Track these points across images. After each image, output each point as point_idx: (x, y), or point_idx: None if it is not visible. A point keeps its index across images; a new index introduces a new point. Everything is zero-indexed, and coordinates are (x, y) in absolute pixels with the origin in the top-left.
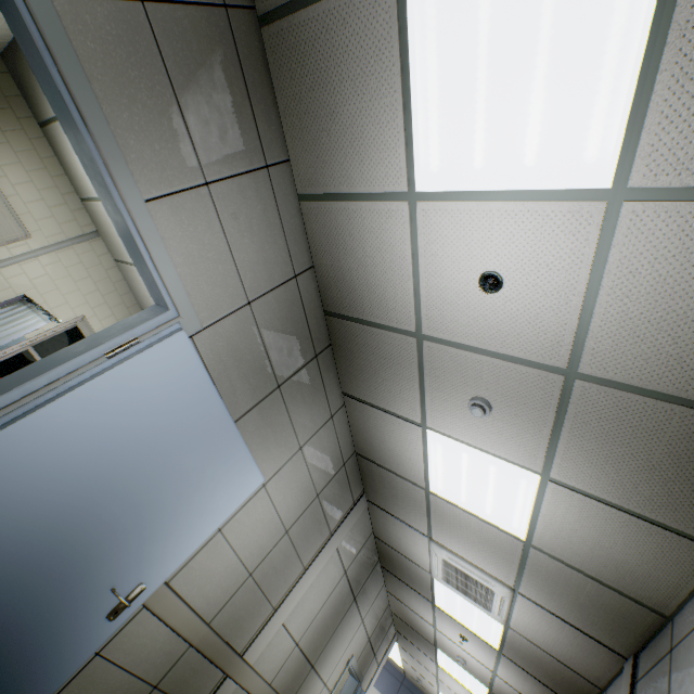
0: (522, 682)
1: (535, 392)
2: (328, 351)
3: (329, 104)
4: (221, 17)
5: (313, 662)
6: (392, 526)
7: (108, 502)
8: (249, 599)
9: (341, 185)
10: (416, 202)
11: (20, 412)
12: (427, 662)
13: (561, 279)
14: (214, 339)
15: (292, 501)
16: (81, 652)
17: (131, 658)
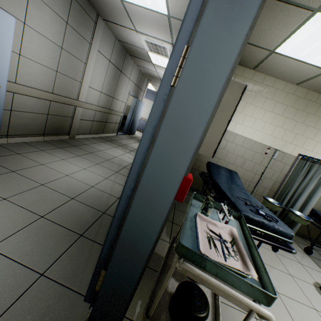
0: None
1: None
2: None
3: None
4: None
5: (113, 96)
6: (120, 31)
7: None
8: (65, 81)
9: None
10: None
11: None
12: None
13: None
14: None
15: (52, 30)
16: None
17: (28, 109)
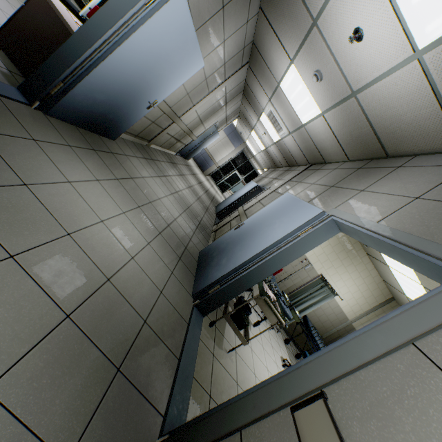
0: (277, 153)
1: (339, 89)
2: None
3: None
4: None
5: (203, 122)
6: (255, 84)
7: (148, 75)
8: (185, 102)
9: None
10: None
11: (117, 39)
12: (247, 131)
13: (378, 62)
14: None
15: (212, 67)
16: (140, 116)
17: (147, 115)
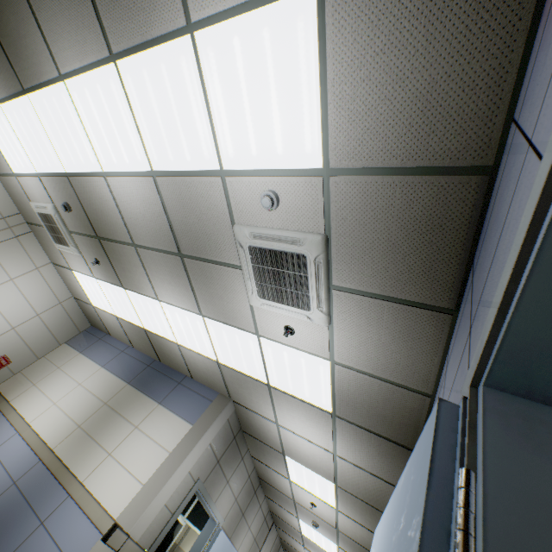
0: None
1: (330, 527)
2: (259, 486)
3: (264, 453)
4: (234, 440)
5: None
6: (287, 536)
7: None
8: None
9: (267, 464)
10: (291, 481)
11: None
12: None
13: (330, 513)
14: (226, 519)
15: (246, 549)
16: None
17: None
